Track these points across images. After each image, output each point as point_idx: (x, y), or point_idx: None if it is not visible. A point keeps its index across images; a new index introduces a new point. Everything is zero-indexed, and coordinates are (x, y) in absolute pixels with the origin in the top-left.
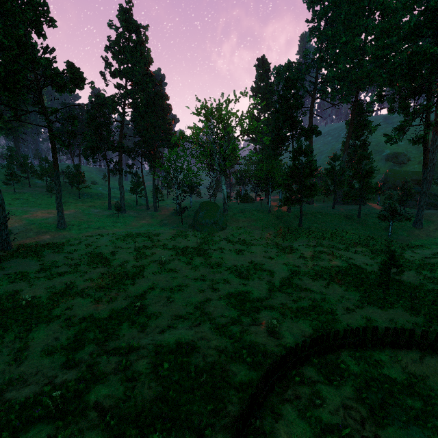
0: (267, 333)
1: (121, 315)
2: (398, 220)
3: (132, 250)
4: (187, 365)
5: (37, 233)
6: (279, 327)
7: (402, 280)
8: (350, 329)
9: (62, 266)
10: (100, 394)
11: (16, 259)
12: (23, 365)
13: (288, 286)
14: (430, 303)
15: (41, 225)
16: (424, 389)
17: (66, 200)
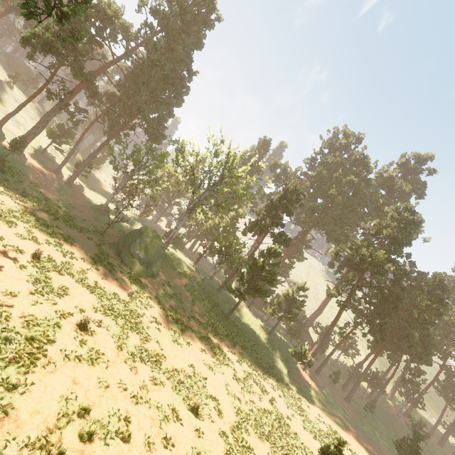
0: None
1: None
2: (302, 362)
3: (27, 259)
4: None
5: None
6: None
7: None
8: None
9: None
10: None
11: None
12: None
13: (244, 449)
14: None
15: None
16: None
17: None
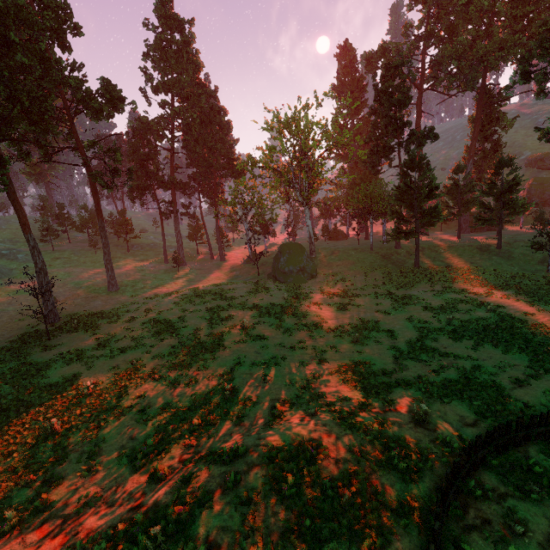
0: (413, 423)
1: (207, 403)
2: None
3: (203, 313)
4: (317, 477)
5: (86, 298)
6: (426, 412)
7: None
8: (540, 414)
9: (123, 340)
10: (211, 526)
11: (67, 333)
12: (98, 477)
13: (421, 351)
14: None
15: (89, 289)
16: None
17: (113, 255)
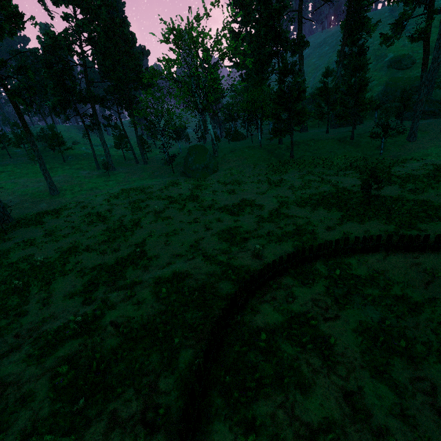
0: (252, 257)
1: (125, 261)
2: (390, 136)
3: (127, 205)
4: (182, 288)
5: (32, 202)
6: (264, 251)
7: (384, 195)
8: (324, 243)
9: (64, 229)
10: (114, 316)
11: (20, 229)
12: (51, 308)
13: (276, 216)
14: (405, 212)
15: (34, 195)
16: (383, 280)
17: (51, 166)
